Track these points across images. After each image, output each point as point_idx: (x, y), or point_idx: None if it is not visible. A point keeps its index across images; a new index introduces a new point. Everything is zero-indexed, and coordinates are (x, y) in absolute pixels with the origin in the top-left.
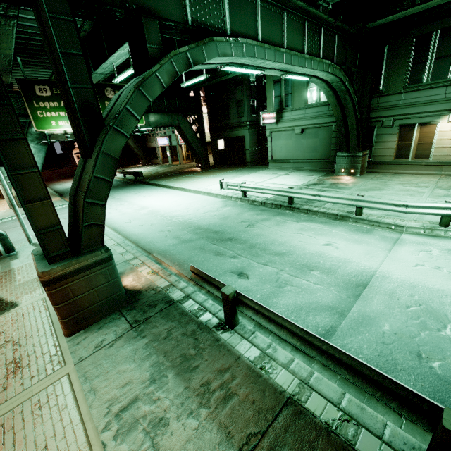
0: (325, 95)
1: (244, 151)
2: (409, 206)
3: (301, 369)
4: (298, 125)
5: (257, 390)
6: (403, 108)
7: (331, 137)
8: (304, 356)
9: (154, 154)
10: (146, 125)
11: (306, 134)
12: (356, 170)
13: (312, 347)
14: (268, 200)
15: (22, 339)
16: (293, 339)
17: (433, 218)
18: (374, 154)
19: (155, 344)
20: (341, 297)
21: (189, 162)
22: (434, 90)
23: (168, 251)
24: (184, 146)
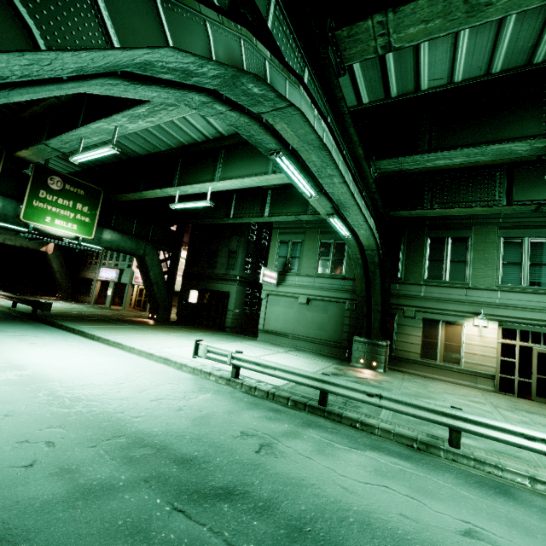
0: (353, 263)
1: (225, 312)
2: None
3: None
4: (304, 293)
5: None
6: (425, 300)
7: (343, 315)
8: None
9: (86, 288)
10: (94, 240)
11: (312, 306)
12: (380, 364)
13: None
14: (280, 390)
15: None
16: None
17: None
18: (396, 347)
19: None
20: None
21: (138, 310)
22: (454, 289)
23: (8, 545)
24: (138, 289)
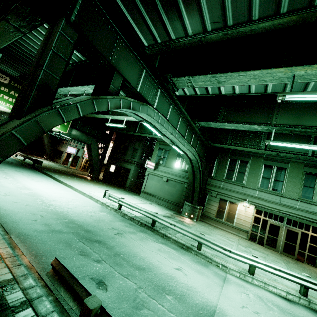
0: (187, 165)
1: (127, 179)
2: (232, 251)
3: None
4: (166, 176)
5: None
6: (222, 189)
7: (183, 190)
8: None
9: (59, 155)
10: (67, 134)
11: (169, 183)
12: (194, 217)
13: None
14: (137, 217)
15: None
16: None
17: (243, 265)
18: (205, 210)
19: None
20: None
21: (84, 171)
22: (237, 186)
23: (31, 237)
24: (85, 160)
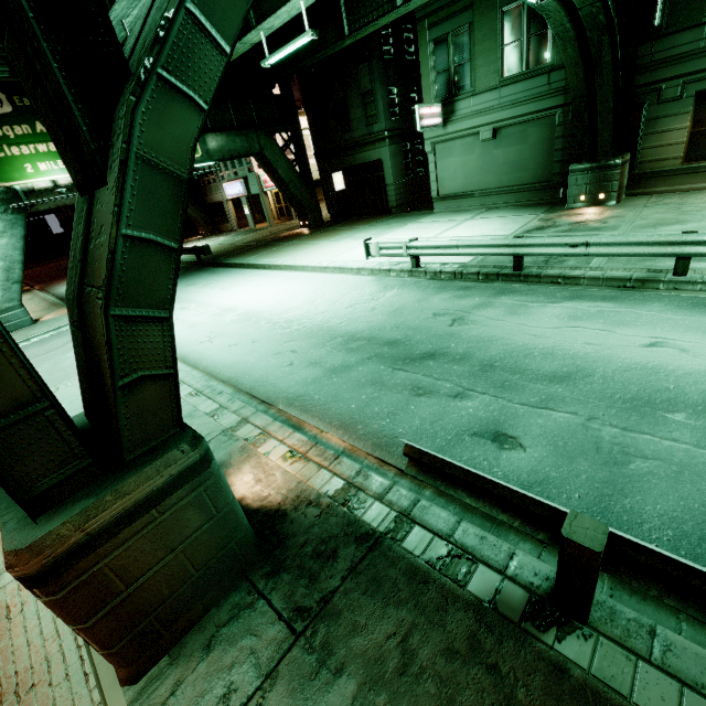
0: (559, 42)
1: (383, 189)
2: None
3: None
4: (486, 123)
5: None
6: (705, 55)
7: (553, 137)
8: None
9: (222, 215)
10: (203, 156)
11: (502, 138)
12: (611, 194)
13: None
14: (468, 267)
15: (7, 701)
16: None
17: None
18: (641, 160)
19: (381, 698)
20: None
21: (285, 221)
22: None
23: (309, 397)
24: (272, 195)
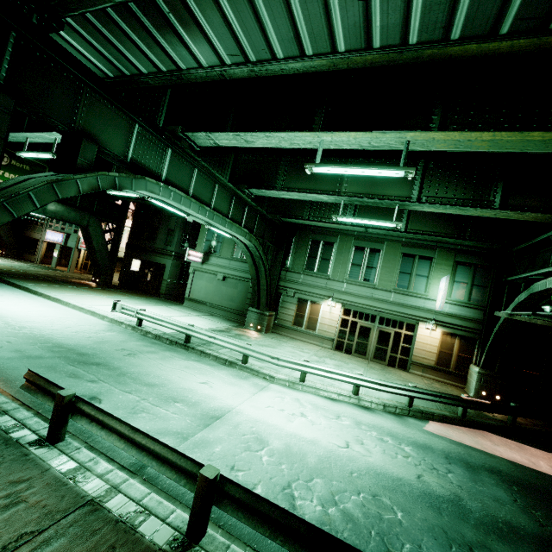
0: (245, 254)
1: (161, 281)
2: (280, 359)
3: (118, 477)
4: (221, 272)
5: (56, 496)
6: (301, 285)
7: (248, 291)
8: (128, 473)
9: (32, 248)
10: (39, 210)
11: (227, 282)
12: (263, 328)
13: (135, 447)
14: (165, 334)
15: None
16: (119, 442)
17: (298, 374)
18: (279, 317)
19: None
20: (192, 425)
21: (84, 273)
22: (320, 279)
23: None
24: (85, 253)
